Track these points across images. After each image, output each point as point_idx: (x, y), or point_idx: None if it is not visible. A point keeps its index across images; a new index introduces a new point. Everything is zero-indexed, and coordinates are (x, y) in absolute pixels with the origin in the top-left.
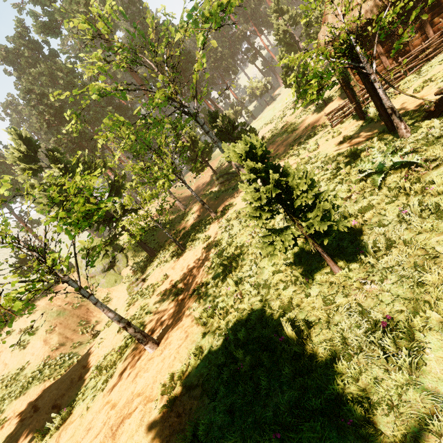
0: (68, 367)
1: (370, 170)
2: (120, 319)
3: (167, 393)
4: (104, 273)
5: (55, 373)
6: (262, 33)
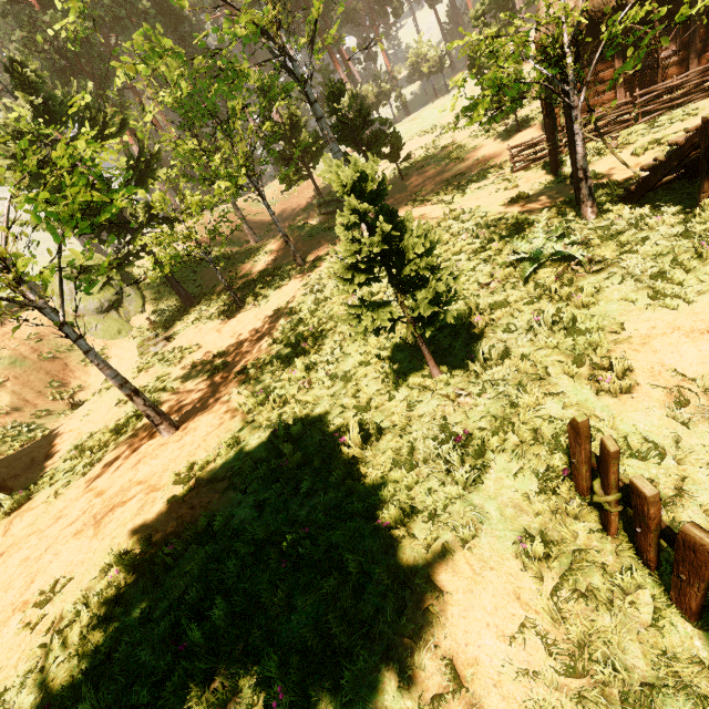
0: (26, 441)
1: (524, 254)
2: (123, 382)
3: (181, 483)
4: (101, 315)
5: (4, 447)
6: None
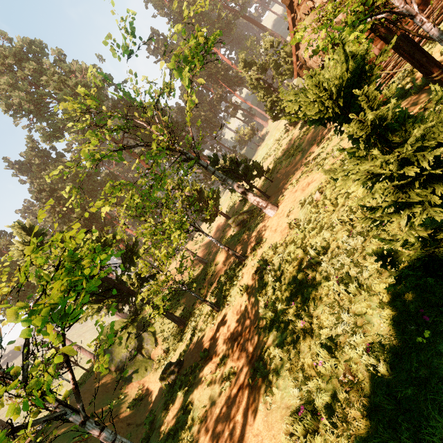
0: None
1: None
2: None
3: None
4: (132, 362)
5: None
6: (236, 91)
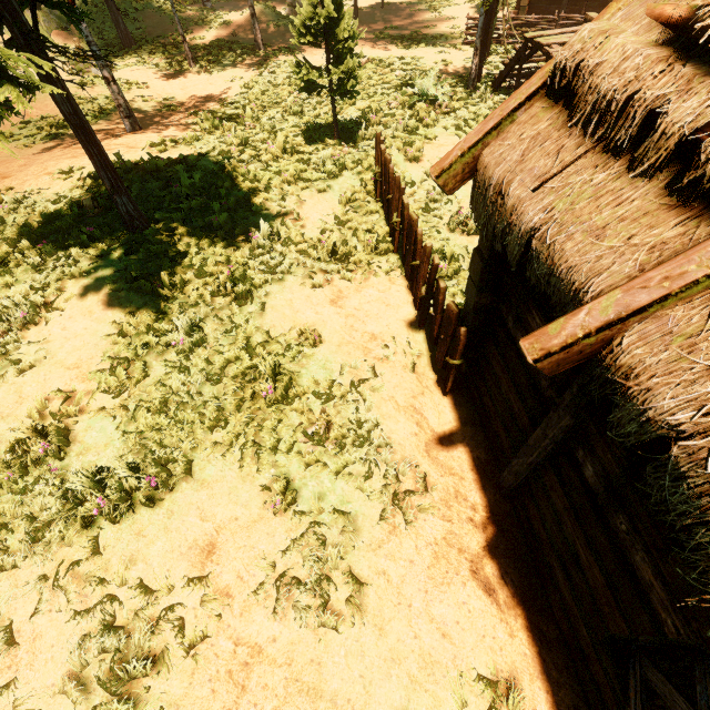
0: None
1: (418, 90)
2: (105, 65)
3: (158, 146)
4: None
5: None
6: None
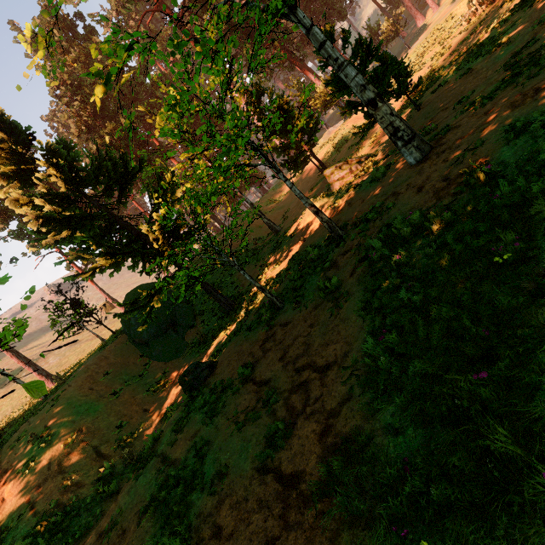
0: (75, 541)
1: None
2: None
3: None
4: (161, 338)
5: None
6: None
